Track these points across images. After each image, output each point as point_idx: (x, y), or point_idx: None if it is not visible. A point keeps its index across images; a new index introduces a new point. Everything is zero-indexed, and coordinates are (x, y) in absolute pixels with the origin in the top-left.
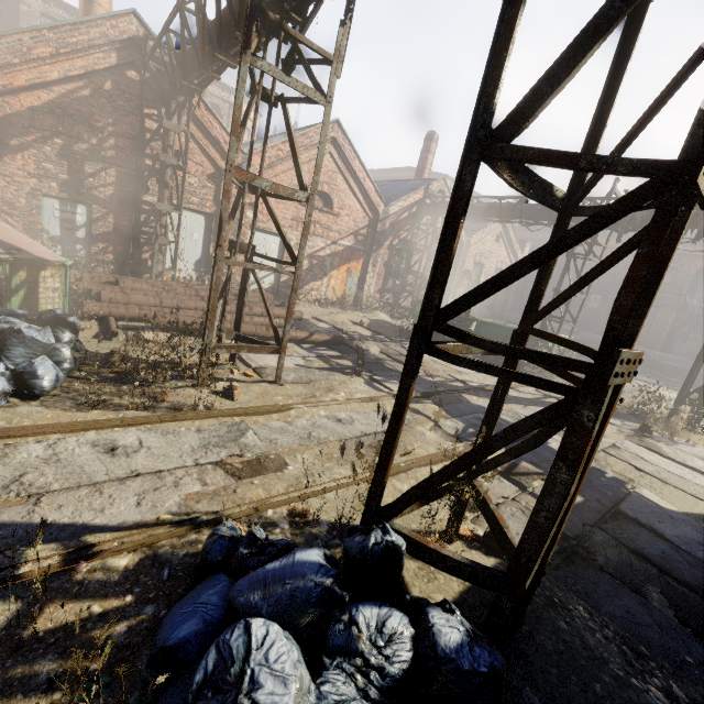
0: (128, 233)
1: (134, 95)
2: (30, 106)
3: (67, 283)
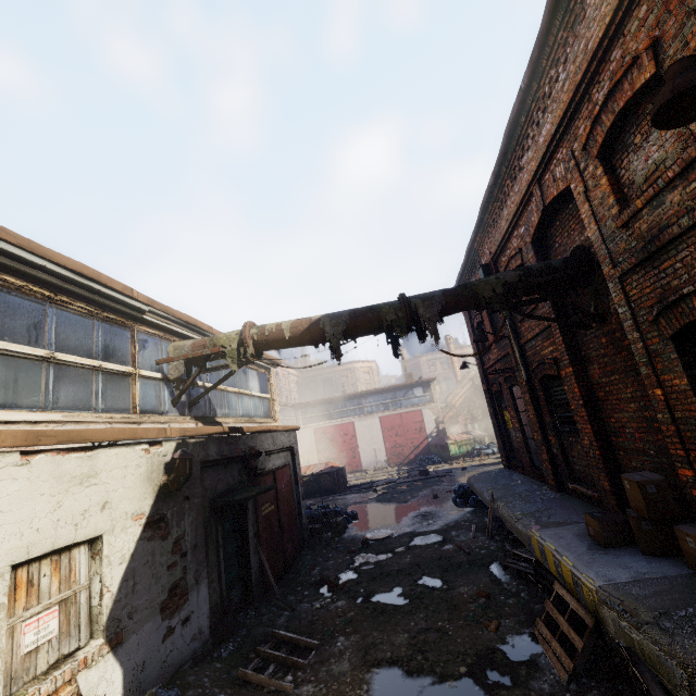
0: (489, 426)
1: (478, 388)
2: (459, 404)
3: (488, 438)
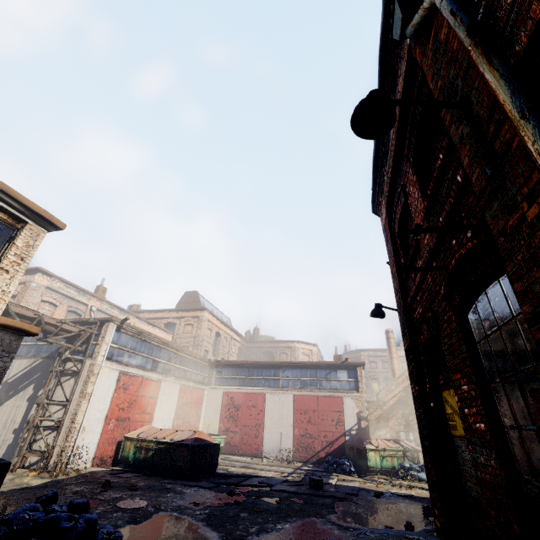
0: None
1: None
2: (392, 403)
3: None
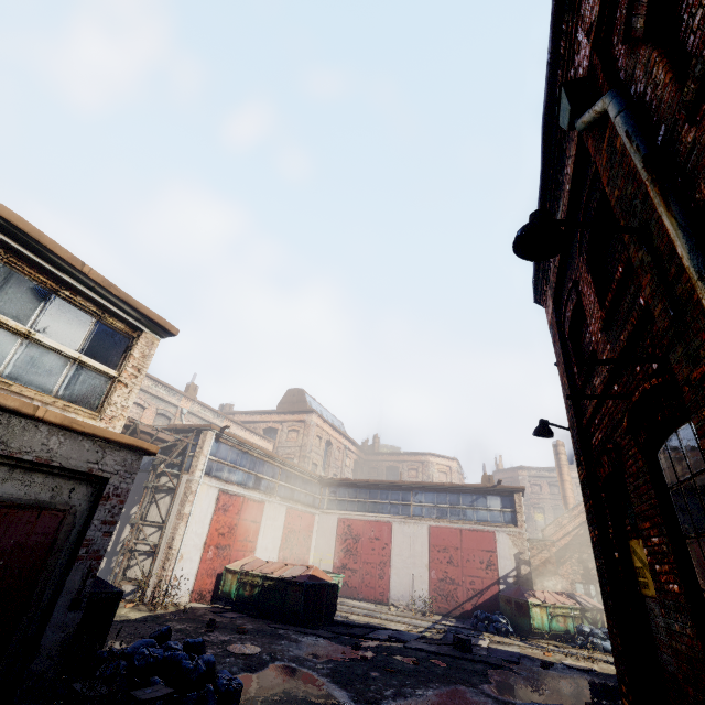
0: None
1: None
2: (564, 543)
3: None
